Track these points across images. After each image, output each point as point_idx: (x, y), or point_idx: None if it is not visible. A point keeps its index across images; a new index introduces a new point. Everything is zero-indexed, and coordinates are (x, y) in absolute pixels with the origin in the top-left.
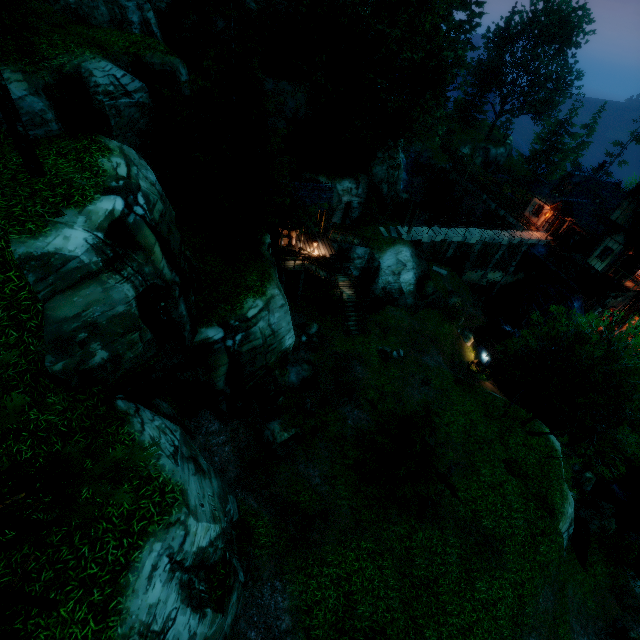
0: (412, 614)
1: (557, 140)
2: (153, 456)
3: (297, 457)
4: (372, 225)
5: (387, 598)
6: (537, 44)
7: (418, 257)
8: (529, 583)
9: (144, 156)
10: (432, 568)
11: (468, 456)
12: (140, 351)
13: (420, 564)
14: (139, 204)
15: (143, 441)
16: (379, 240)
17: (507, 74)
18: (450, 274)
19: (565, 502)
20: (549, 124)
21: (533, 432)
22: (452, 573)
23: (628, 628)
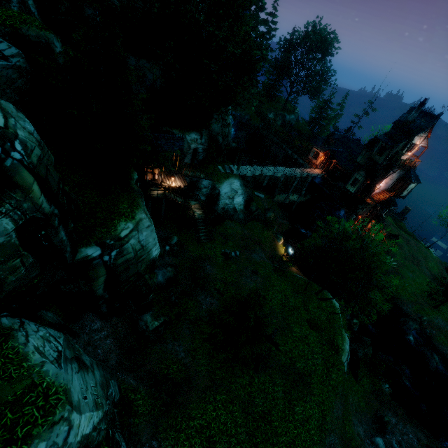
0: (255, 442)
1: (324, 112)
2: (37, 364)
3: (166, 339)
4: (213, 164)
5: (237, 434)
6: (309, 52)
7: (245, 186)
8: (327, 401)
9: (23, 109)
10: (266, 404)
11: (285, 320)
12: (22, 274)
13: (258, 403)
14: (16, 150)
15: (27, 352)
16: (218, 175)
17: (293, 69)
18: (266, 197)
19: (344, 342)
20: (319, 102)
21: (323, 298)
22: (279, 405)
23: (383, 415)
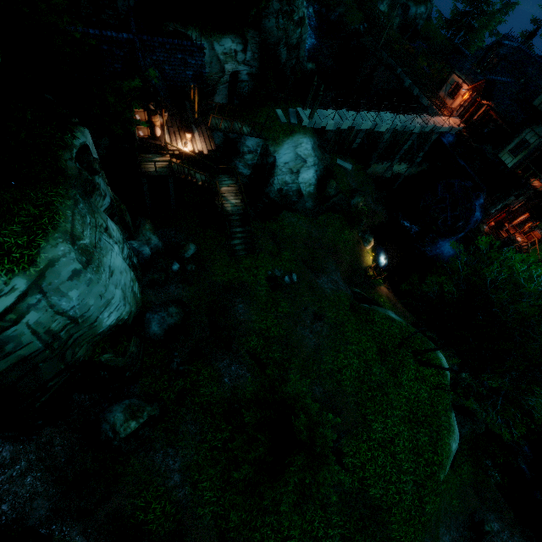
0: None
1: None
2: None
3: (154, 442)
4: (268, 106)
5: None
6: None
7: (321, 149)
8: None
9: None
10: None
11: (360, 409)
12: None
13: None
14: None
15: None
16: (275, 128)
17: None
18: (355, 168)
19: (452, 439)
20: None
21: (428, 364)
22: None
23: (482, 517)
